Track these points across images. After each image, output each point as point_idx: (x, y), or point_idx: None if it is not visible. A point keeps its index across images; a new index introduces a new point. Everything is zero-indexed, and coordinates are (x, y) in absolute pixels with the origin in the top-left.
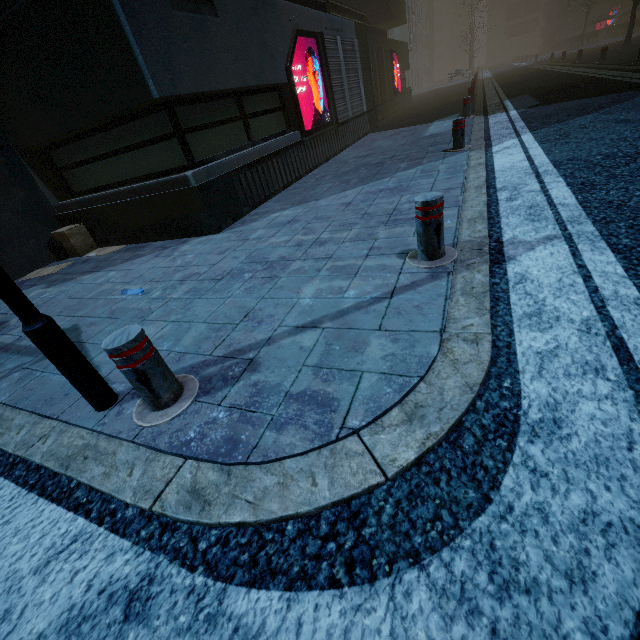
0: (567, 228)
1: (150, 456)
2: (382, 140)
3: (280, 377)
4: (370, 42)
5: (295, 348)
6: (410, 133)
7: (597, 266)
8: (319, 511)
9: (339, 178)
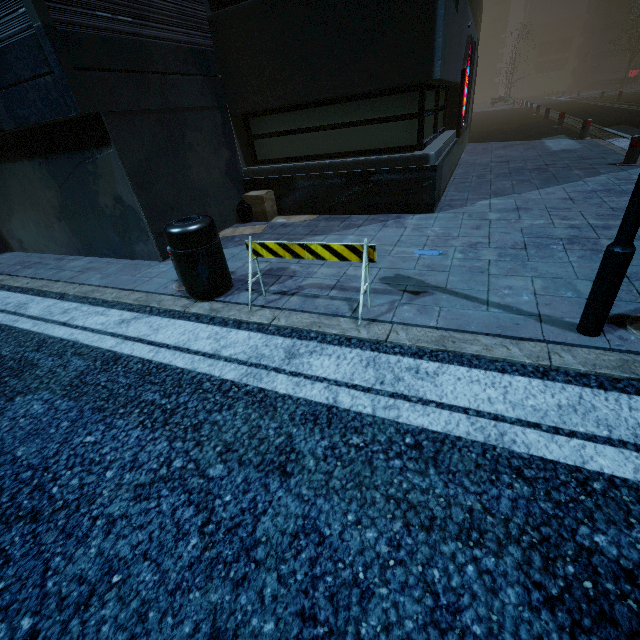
0: None
1: None
2: (500, 150)
3: None
4: None
5: None
6: (529, 147)
7: None
8: None
9: (509, 178)
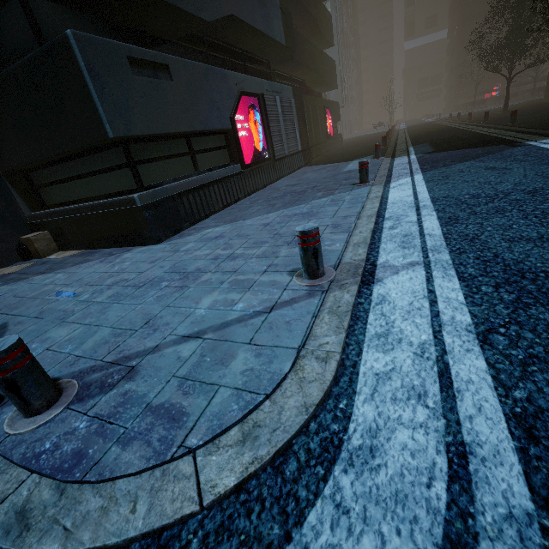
0: (428, 256)
1: (2, 467)
2: (311, 173)
3: (149, 387)
4: (306, 101)
5: (173, 357)
6: (333, 168)
7: (443, 292)
8: (129, 543)
9: (268, 202)
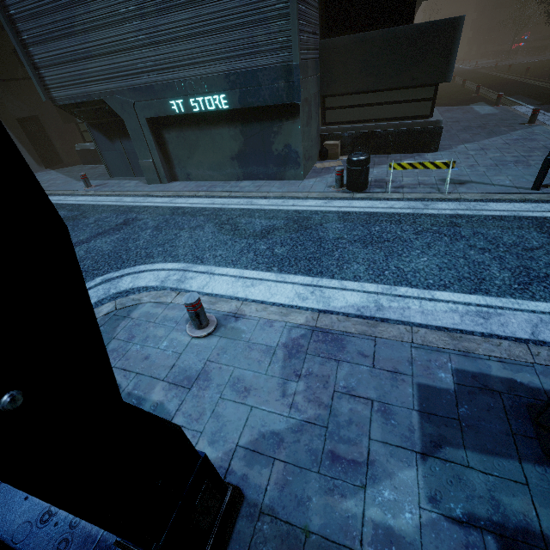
0: None
1: None
2: (447, 113)
3: None
4: None
5: None
6: (464, 111)
7: None
8: None
9: (466, 132)
